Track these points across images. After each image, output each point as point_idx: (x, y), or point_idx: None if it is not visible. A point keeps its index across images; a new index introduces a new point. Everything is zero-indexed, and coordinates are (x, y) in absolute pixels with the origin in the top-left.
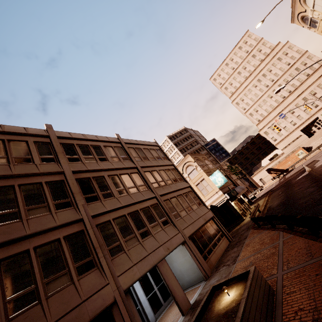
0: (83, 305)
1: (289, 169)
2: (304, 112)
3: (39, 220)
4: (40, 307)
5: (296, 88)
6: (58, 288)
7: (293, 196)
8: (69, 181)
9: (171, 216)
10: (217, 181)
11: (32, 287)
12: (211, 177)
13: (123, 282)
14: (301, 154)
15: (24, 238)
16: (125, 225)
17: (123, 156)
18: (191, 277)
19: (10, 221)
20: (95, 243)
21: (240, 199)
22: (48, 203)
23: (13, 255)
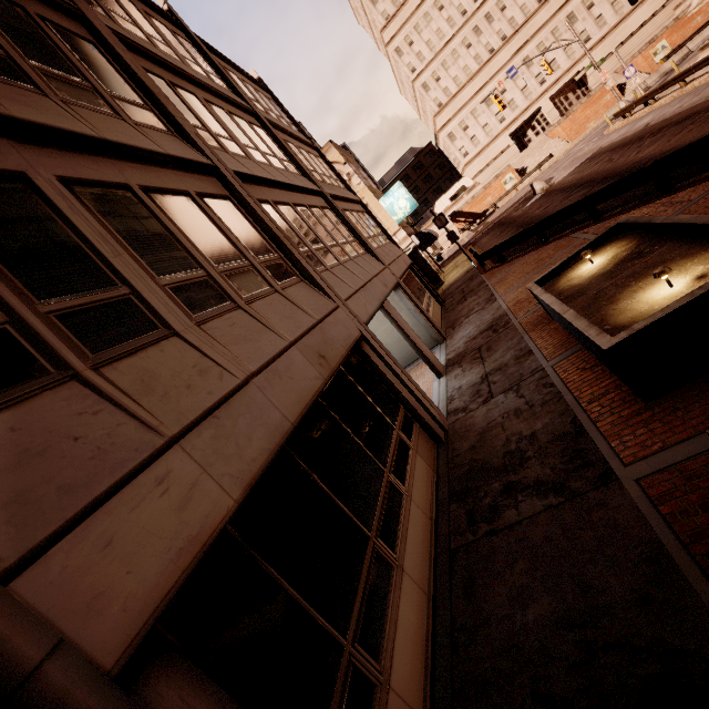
0: (323, 328)
1: (486, 213)
2: (521, 94)
3: (104, 120)
4: (246, 315)
5: (517, 30)
6: (254, 292)
7: (542, 217)
8: (117, 50)
9: (363, 238)
10: (397, 209)
11: (201, 273)
12: (383, 201)
13: (356, 311)
14: (510, 182)
15: (95, 150)
16: (300, 223)
17: (209, 71)
18: (408, 351)
19: (7, 79)
20: (274, 229)
21: (452, 234)
22: (93, 86)
23: (94, 182)
